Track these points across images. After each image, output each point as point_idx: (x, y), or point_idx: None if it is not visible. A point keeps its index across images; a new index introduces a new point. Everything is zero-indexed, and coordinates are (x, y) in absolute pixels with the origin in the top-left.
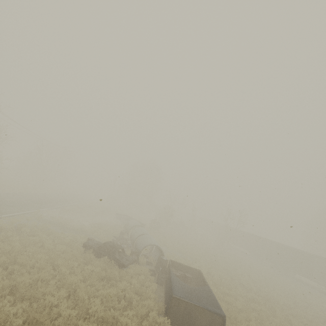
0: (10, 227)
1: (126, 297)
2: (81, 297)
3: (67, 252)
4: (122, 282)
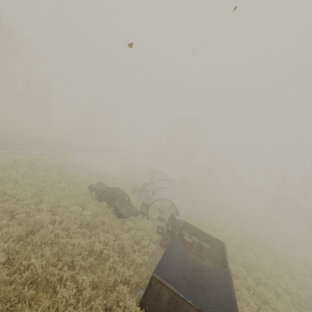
0: (28, 160)
1: (103, 253)
2: (32, 241)
3: (65, 190)
4: (106, 234)
